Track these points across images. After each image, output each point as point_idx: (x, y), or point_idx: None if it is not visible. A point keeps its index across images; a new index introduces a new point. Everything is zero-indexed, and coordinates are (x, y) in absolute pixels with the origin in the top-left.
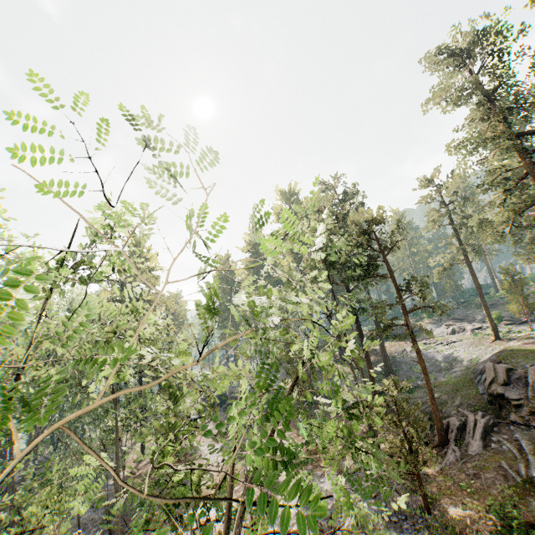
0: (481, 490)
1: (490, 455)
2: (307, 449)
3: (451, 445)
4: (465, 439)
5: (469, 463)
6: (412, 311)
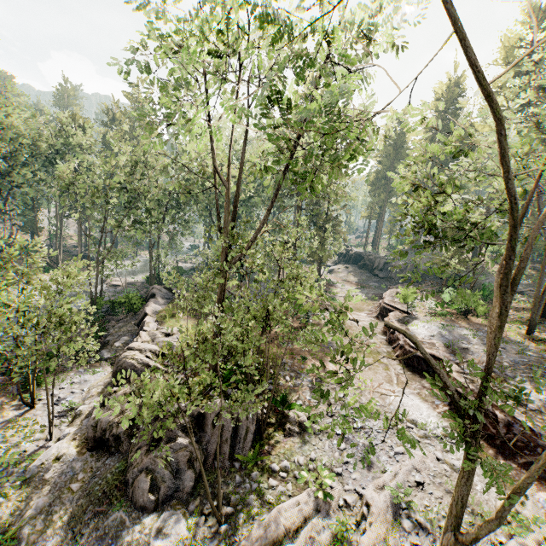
0: None
1: None
2: (445, 309)
3: None
4: None
5: None
6: None
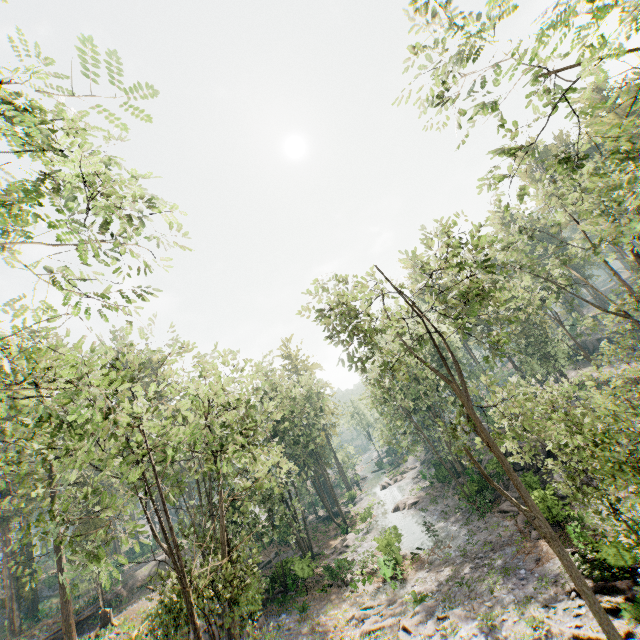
0: None
1: None
2: None
3: None
4: None
5: None
6: None
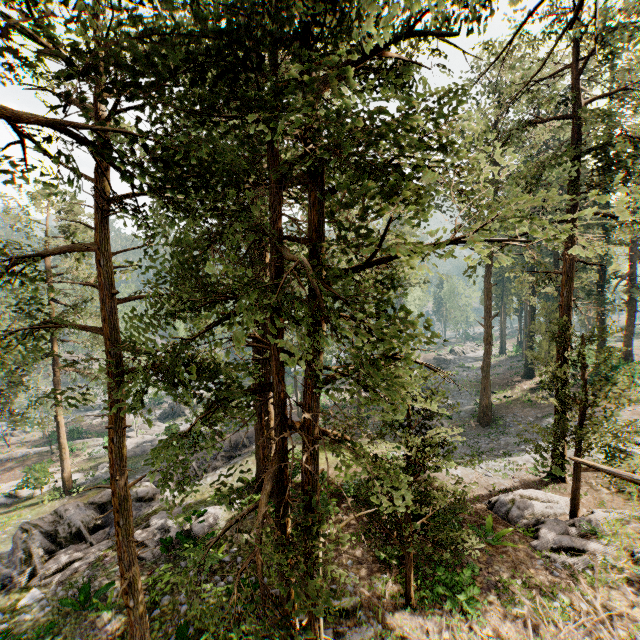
0: None
1: None
2: None
3: None
4: None
5: None
6: None
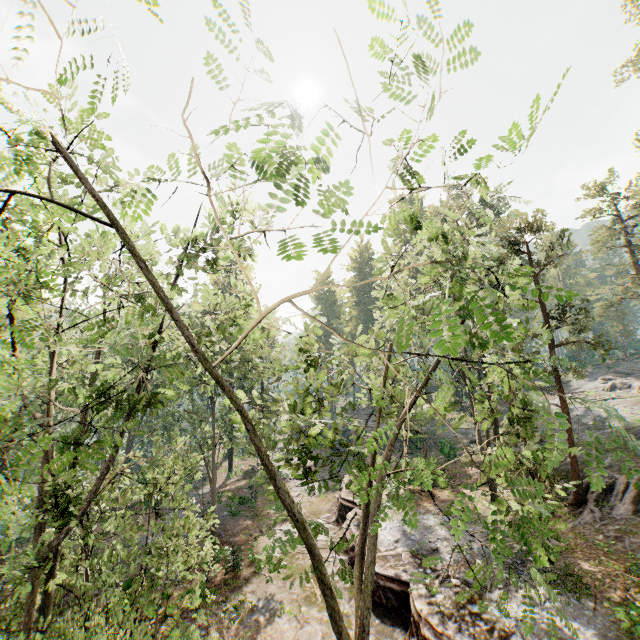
0: (622, 552)
1: (639, 521)
2: (409, 488)
3: (589, 506)
4: (609, 501)
5: (610, 526)
6: (559, 345)
